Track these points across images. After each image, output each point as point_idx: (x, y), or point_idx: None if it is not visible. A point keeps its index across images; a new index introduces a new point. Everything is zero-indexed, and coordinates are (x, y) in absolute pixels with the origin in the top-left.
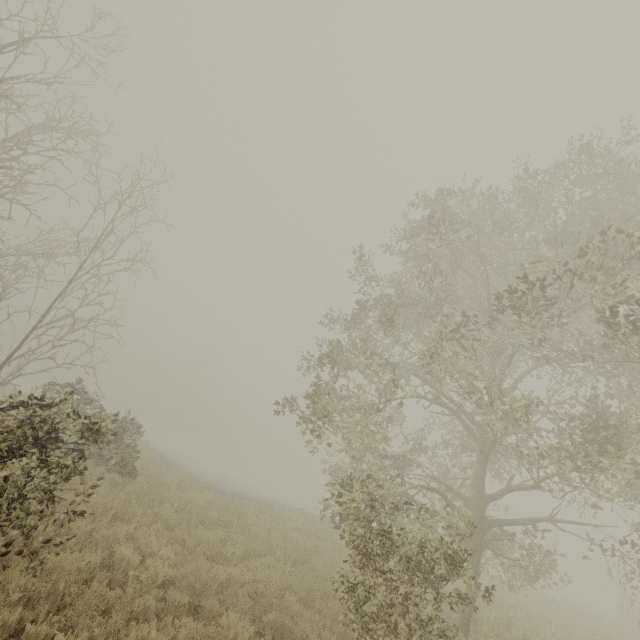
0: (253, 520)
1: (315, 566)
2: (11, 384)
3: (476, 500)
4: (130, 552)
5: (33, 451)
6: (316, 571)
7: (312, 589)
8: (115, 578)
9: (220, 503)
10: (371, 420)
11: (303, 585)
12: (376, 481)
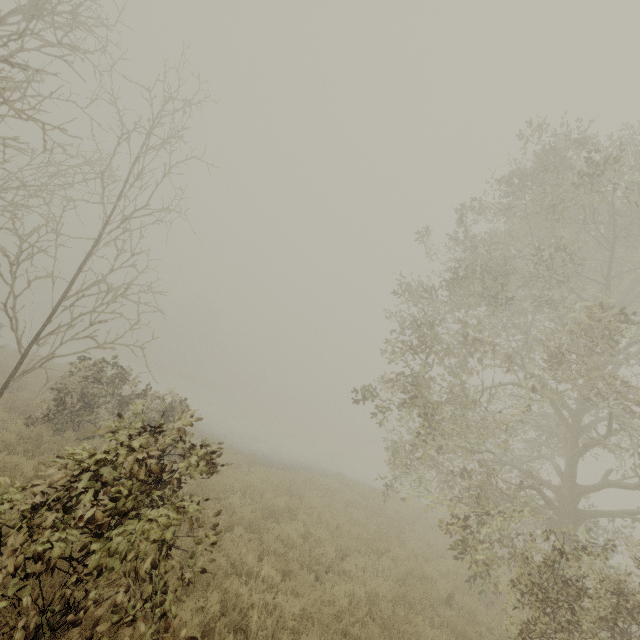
0: (314, 501)
1: (395, 555)
2: (44, 368)
3: (568, 490)
4: (246, 590)
5: (76, 441)
6: (398, 561)
7: (420, 596)
8: (232, 620)
9: (269, 478)
10: (468, 409)
11: (415, 596)
12: (466, 472)
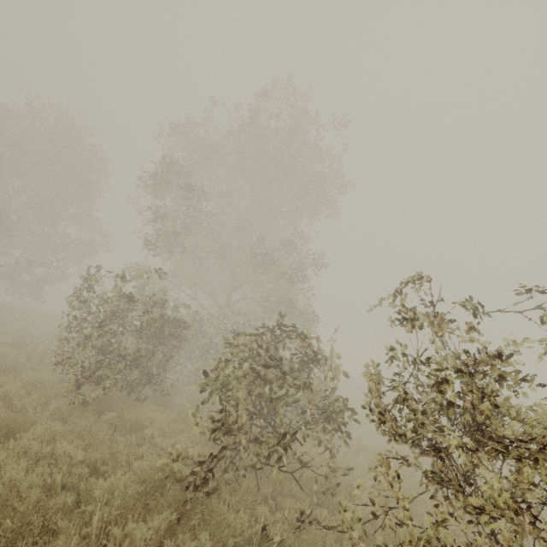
0: None
1: None
2: None
3: None
4: None
5: None
6: None
7: None
8: None
9: None
10: None
11: None
12: None
